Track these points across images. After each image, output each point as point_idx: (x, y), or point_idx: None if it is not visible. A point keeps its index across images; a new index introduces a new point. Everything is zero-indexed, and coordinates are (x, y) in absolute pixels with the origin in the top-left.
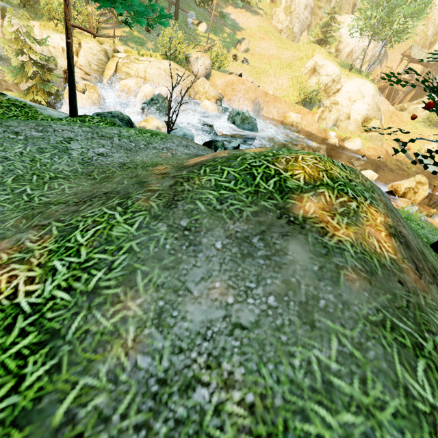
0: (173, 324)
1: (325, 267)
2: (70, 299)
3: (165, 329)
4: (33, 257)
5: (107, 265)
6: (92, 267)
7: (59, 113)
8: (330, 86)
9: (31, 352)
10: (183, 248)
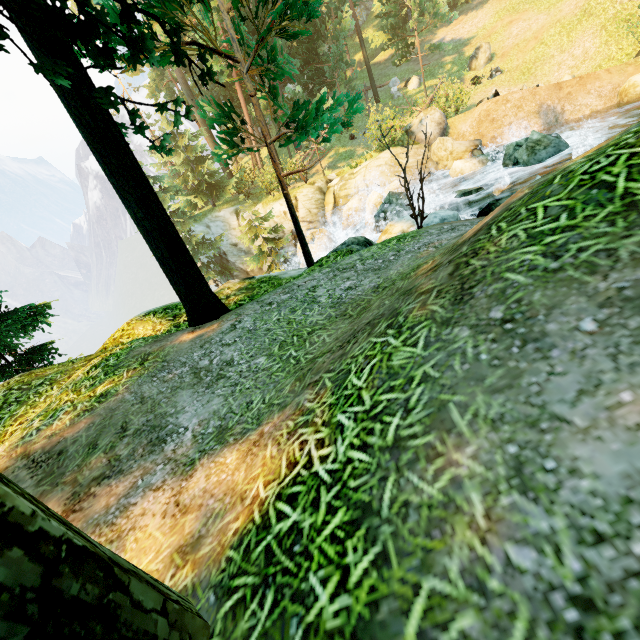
0: (555, 485)
1: None
2: (370, 460)
3: (542, 495)
4: (315, 417)
5: (401, 407)
6: (383, 414)
7: (297, 271)
8: None
9: (346, 535)
10: (513, 351)
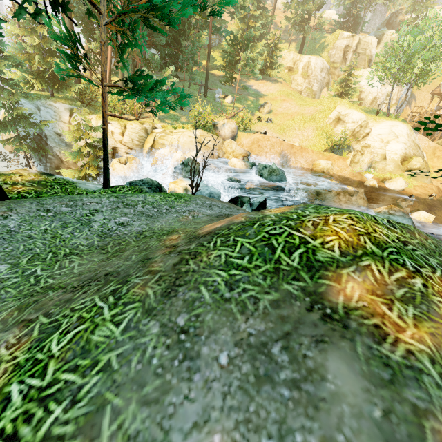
0: None
1: (393, 411)
2: None
3: None
4: None
5: (72, 394)
6: (53, 397)
7: (96, 185)
8: (358, 131)
9: None
10: (175, 363)
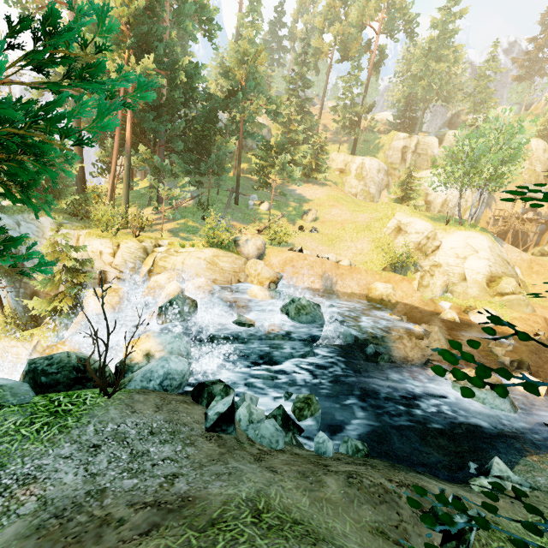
0: None
1: None
2: None
3: None
4: None
5: None
6: None
7: None
8: (425, 244)
9: None
10: None
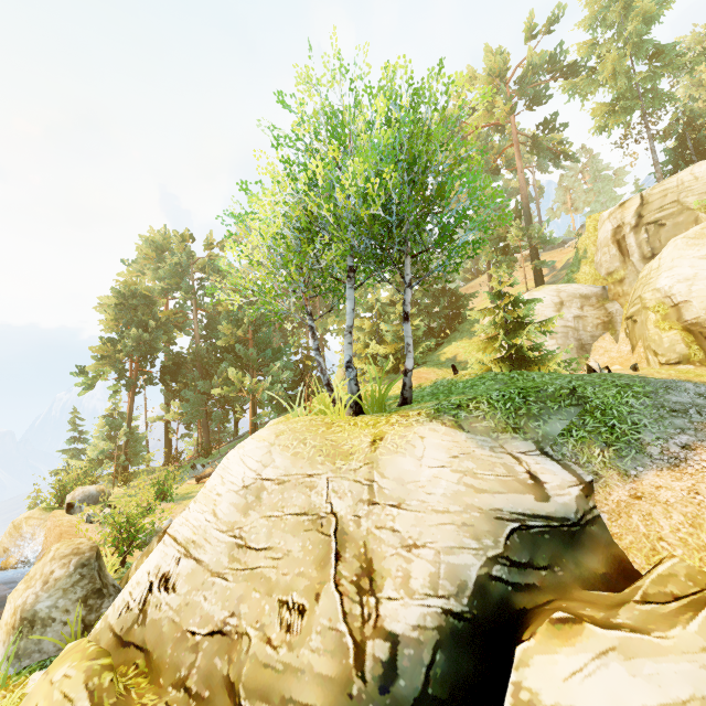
0: None
1: None
2: None
3: None
4: None
5: None
6: None
7: None
8: None
9: None
10: None
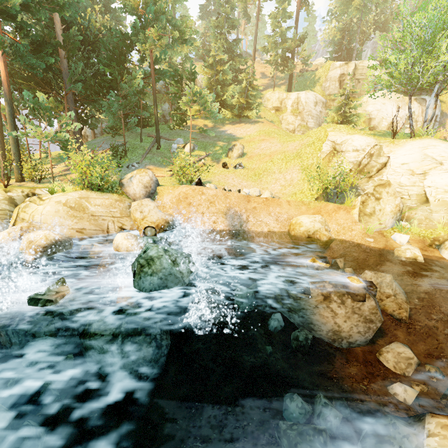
0: None
1: None
2: None
3: None
4: None
5: None
6: None
7: None
8: (368, 163)
9: None
10: None
